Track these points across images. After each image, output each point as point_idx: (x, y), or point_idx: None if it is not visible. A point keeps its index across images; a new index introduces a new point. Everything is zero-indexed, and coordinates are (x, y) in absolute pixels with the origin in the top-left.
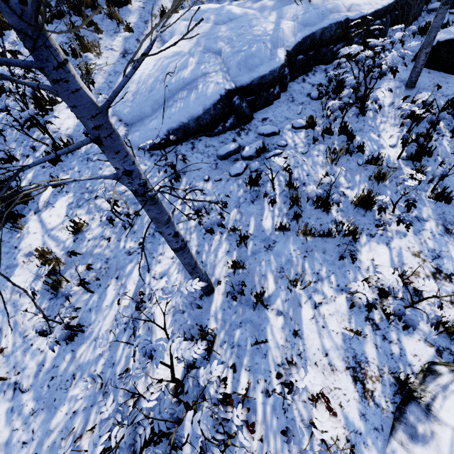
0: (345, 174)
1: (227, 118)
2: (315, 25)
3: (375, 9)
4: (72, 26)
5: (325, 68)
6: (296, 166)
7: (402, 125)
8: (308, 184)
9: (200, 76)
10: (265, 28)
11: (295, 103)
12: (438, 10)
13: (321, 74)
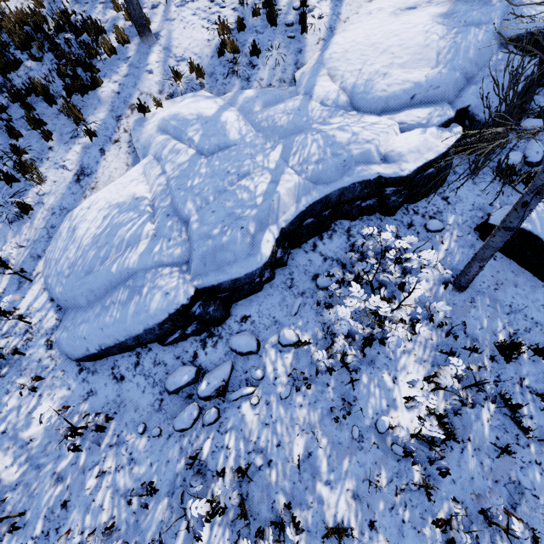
0: (330, 453)
1: (187, 325)
2: (330, 184)
3: (424, 161)
4: (11, 132)
5: (348, 226)
6: (267, 422)
7: (432, 364)
8: (274, 465)
9: (150, 266)
10: (256, 185)
11: (293, 291)
12: (496, 230)
13: (341, 238)
